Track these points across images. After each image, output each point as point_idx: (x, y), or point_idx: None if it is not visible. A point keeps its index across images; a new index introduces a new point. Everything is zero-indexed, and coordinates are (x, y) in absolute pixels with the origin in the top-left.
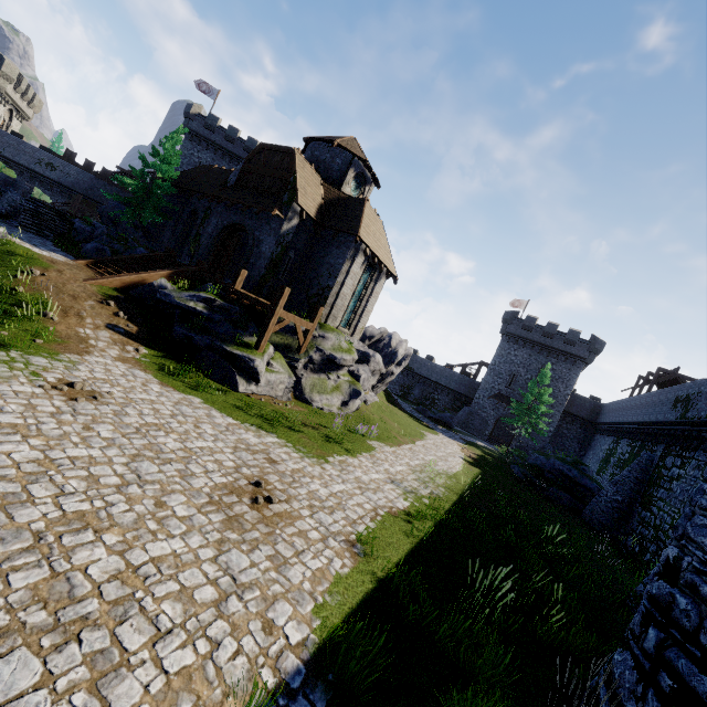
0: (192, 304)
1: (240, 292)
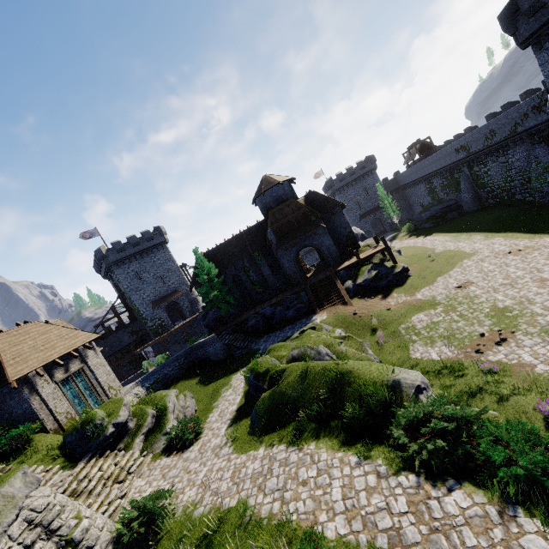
0: (373, 273)
1: (365, 257)
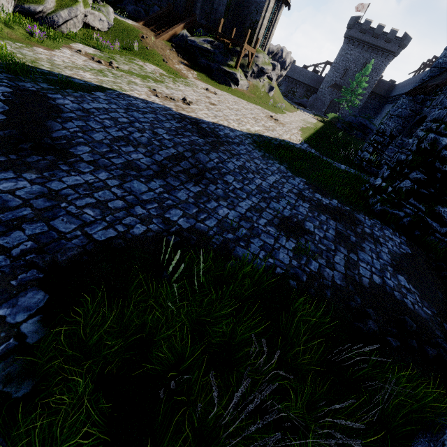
0: (206, 45)
1: (222, 34)
